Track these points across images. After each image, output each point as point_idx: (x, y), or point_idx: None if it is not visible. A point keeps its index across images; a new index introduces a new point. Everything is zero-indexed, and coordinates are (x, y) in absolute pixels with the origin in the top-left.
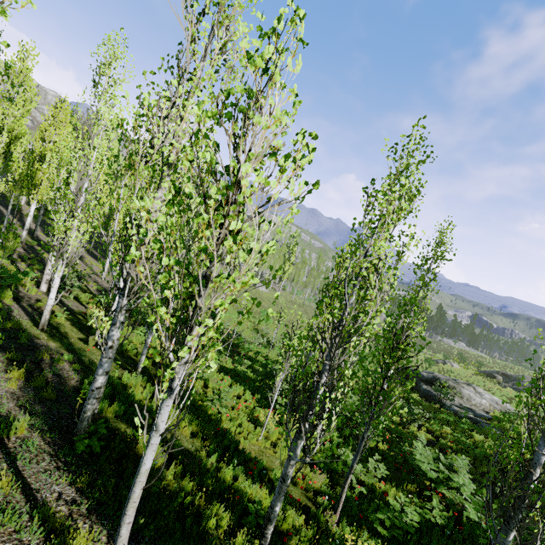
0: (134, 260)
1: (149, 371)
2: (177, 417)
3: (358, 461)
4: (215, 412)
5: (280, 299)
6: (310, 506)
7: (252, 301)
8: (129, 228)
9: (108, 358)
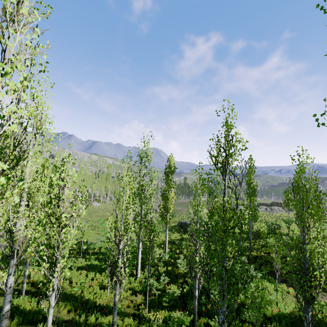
0: (16, 240)
1: (30, 291)
2: (57, 307)
3: (157, 281)
4: (79, 294)
5: (109, 207)
6: (136, 312)
7: (77, 245)
8: (10, 226)
9: (9, 293)
